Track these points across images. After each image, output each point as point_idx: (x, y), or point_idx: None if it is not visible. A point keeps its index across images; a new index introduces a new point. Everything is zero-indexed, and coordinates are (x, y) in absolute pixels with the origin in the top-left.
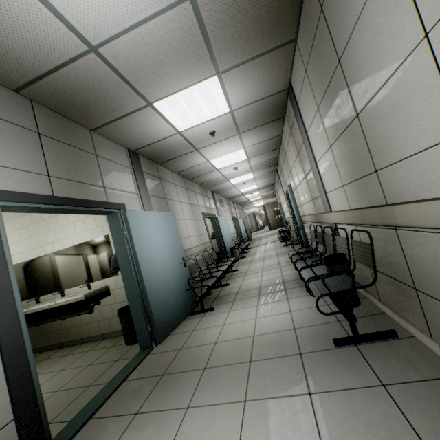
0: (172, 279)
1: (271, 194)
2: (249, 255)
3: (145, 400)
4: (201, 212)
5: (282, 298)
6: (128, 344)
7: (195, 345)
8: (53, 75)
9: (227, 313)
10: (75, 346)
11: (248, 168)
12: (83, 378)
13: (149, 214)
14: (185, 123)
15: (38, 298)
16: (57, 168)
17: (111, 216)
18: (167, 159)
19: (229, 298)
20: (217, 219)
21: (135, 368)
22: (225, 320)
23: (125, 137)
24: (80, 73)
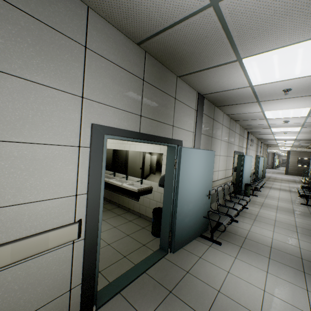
0: (196, 206)
1: (305, 146)
2: (260, 195)
3: (154, 310)
4: (233, 150)
5: (299, 283)
6: (152, 234)
7: (200, 278)
8: (167, 31)
9: (233, 259)
10: (125, 210)
11: (299, 123)
12: (123, 245)
13: (197, 152)
14: (263, 78)
15: (115, 174)
16: (147, 109)
17: (170, 148)
18: (225, 104)
19: (237, 239)
20: (244, 157)
21: (152, 265)
22: (230, 267)
23: (201, 84)
24: (190, 28)
